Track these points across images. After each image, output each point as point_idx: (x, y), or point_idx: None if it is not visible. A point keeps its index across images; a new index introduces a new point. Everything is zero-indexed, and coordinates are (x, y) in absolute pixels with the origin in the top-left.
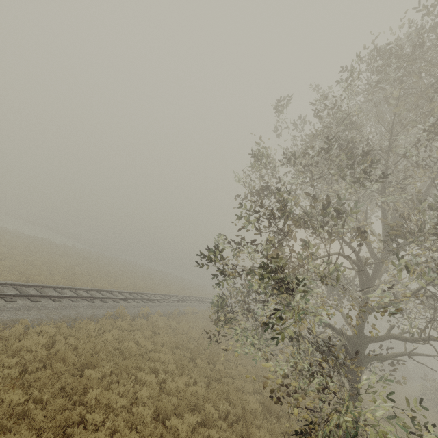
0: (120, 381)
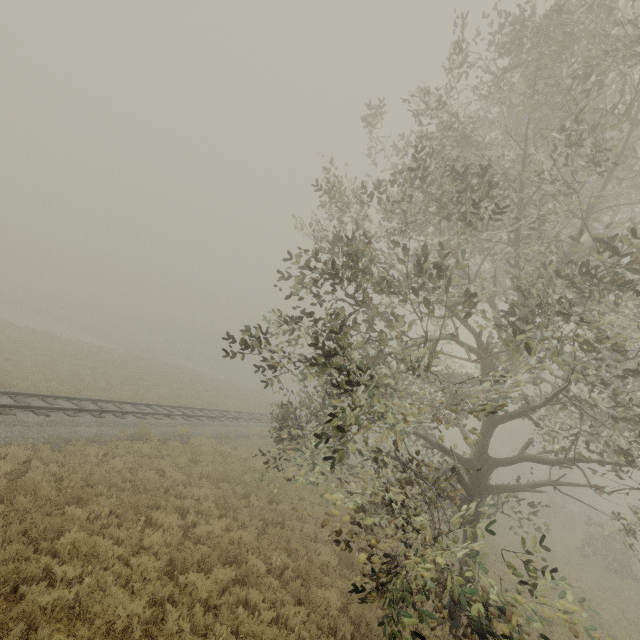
0: (123, 524)
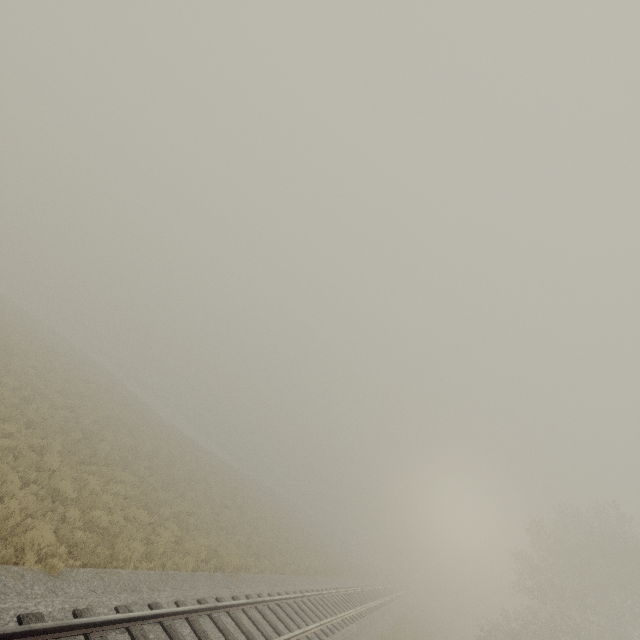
0: None
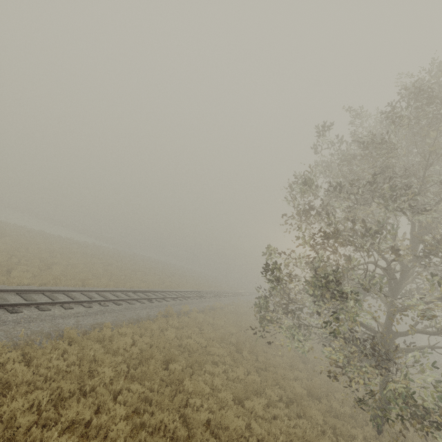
0: (194, 372)
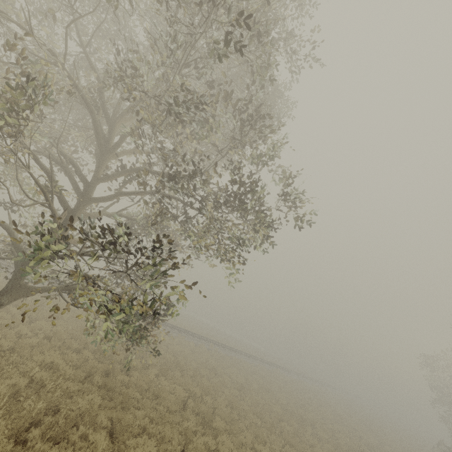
0: None
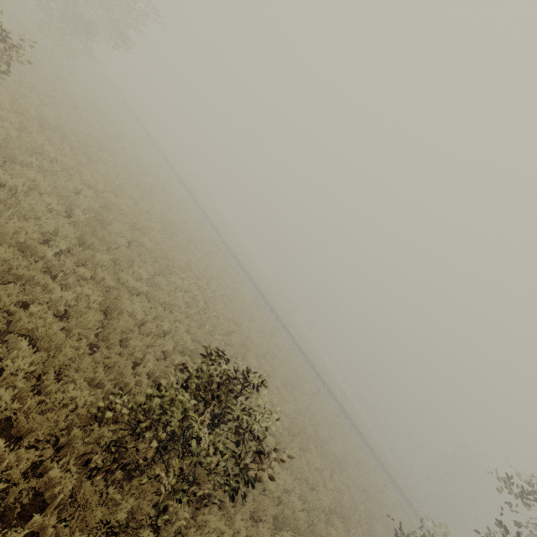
0: None
